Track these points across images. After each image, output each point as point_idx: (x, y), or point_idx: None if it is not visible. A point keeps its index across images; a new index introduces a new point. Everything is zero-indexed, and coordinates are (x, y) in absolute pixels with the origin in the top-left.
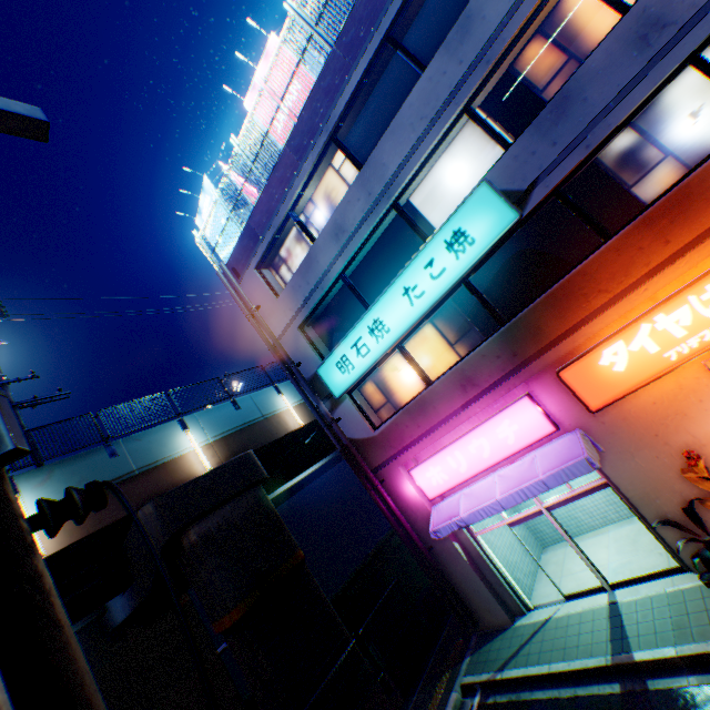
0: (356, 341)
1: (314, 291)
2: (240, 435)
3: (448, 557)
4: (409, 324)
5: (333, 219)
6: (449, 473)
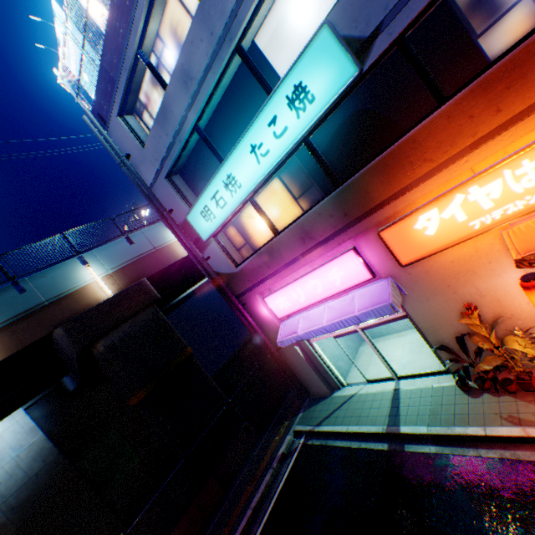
0: (215, 194)
1: (174, 143)
2: (135, 265)
3: (291, 355)
4: (258, 181)
5: (180, 63)
6: (292, 302)
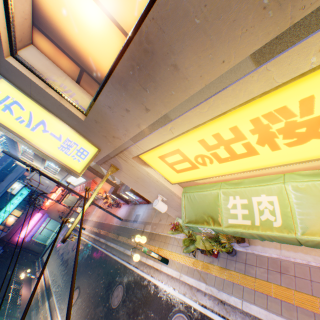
0: (0, 215)
1: None
2: None
3: (31, 246)
4: (14, 208)
5: None
6: (28, 230)
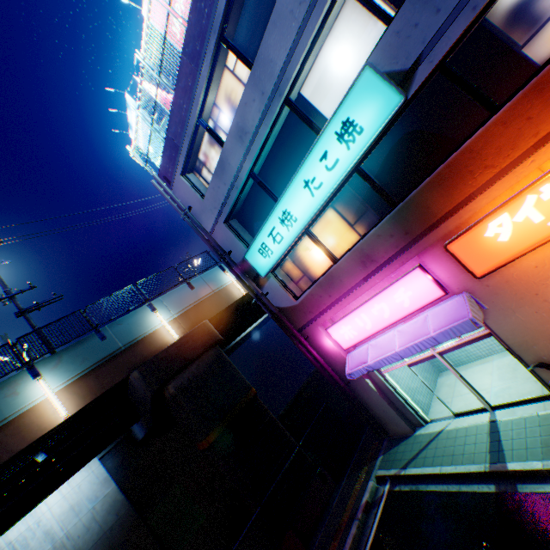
0: (271, 230)
1: (231, 190)
2: (197, 309)
3: (362, 389)
4: (313, 213)
5: (235, 122)
6: (358, 330)
